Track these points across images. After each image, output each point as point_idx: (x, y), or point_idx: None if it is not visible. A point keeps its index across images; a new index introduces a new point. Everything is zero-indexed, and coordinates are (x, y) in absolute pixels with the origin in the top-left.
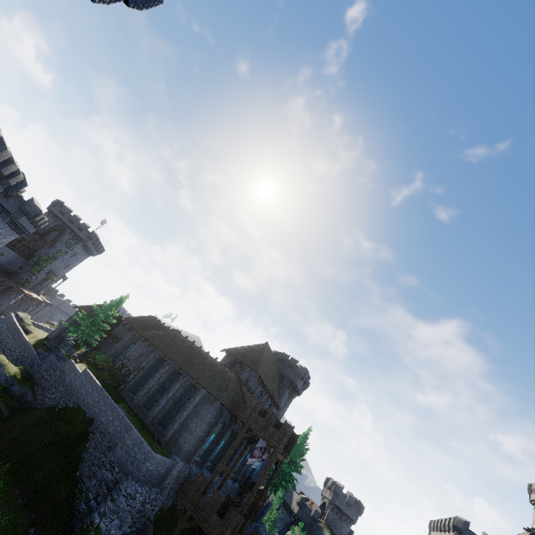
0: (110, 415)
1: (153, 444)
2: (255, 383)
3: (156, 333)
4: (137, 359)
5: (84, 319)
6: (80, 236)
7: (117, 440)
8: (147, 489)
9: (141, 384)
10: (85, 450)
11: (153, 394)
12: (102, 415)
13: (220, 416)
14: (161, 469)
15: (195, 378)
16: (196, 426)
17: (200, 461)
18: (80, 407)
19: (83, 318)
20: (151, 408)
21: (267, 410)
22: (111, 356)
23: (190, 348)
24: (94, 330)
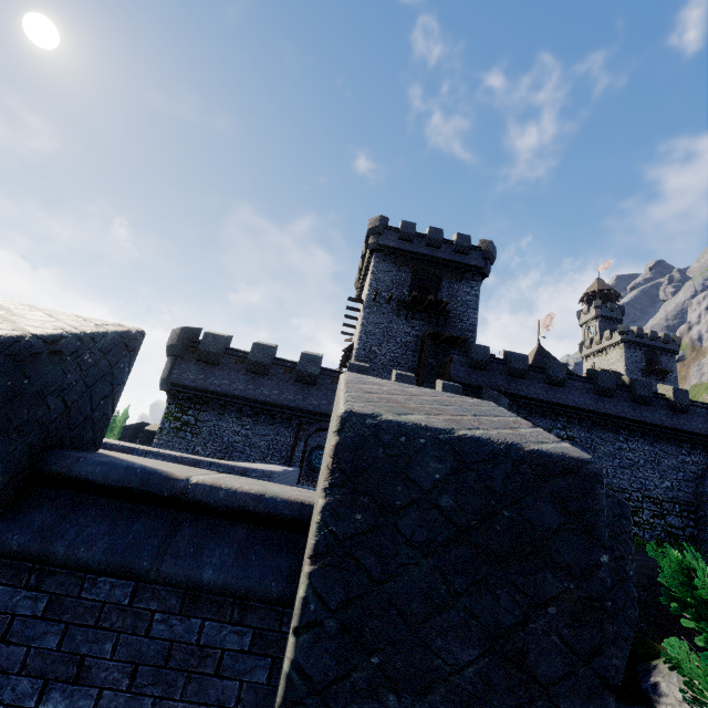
0: None
1: None
2: None
3: None
4: None
5: None
6: None
7: None
8: None
9: None
10: None
11: None
12: None
13: None
14: None
15: None
16: None
17: None
18: None
19: None
20: None
21: None
22: None
23: None
24: None
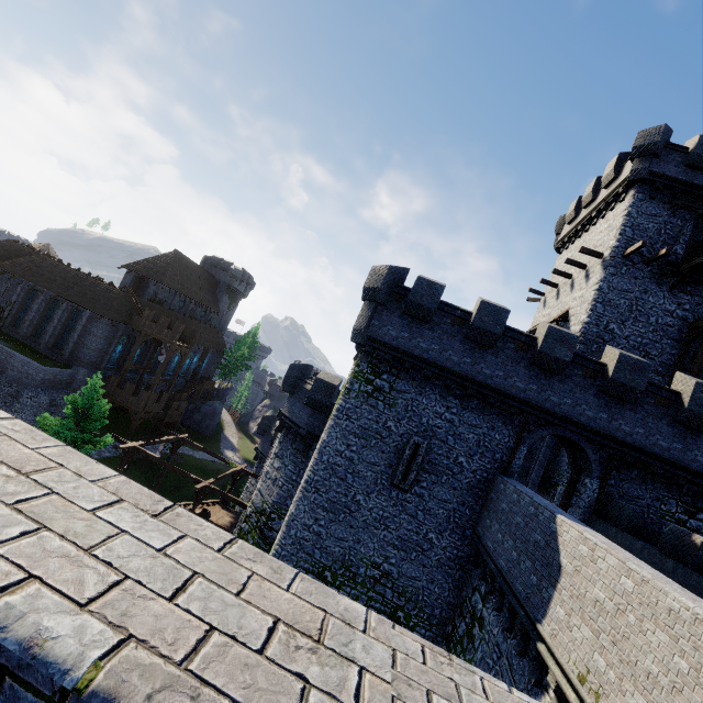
0: None
1: (47, 362)
2: (168, 295)
3: (16, 262)
4: (5, 295)
5: None
6: None
7: (6, 366)
8: (53, 391)
9: (22, 318)
10: None
11: (38, 324)
12: None
13: (117, 330)
14: (62, 377)
15: (75, 302)
16: (91, 342)
17: (115, 367)
18: None
19: None
20: (41, 337)
21: (203, 318)
22: None
23: (64, 272)
24: None
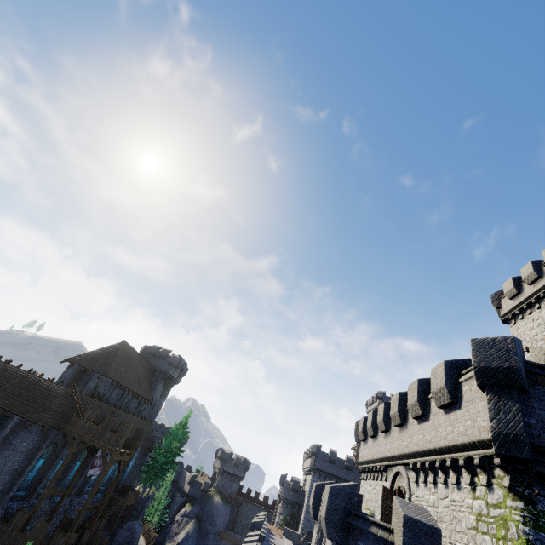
0: None
1: None
2: (109, 387)
3: None
4: None
5: None
6: None
7: None
8: None
9: None
10: None
11: None
12: None
13: (45, 439)
14: None
15: (4, 405)
16: (6, 461)
17: (25, 494)
18: None
19: None
20: None
21: (136, 409)
22: None
23: (2, 370)
24: None
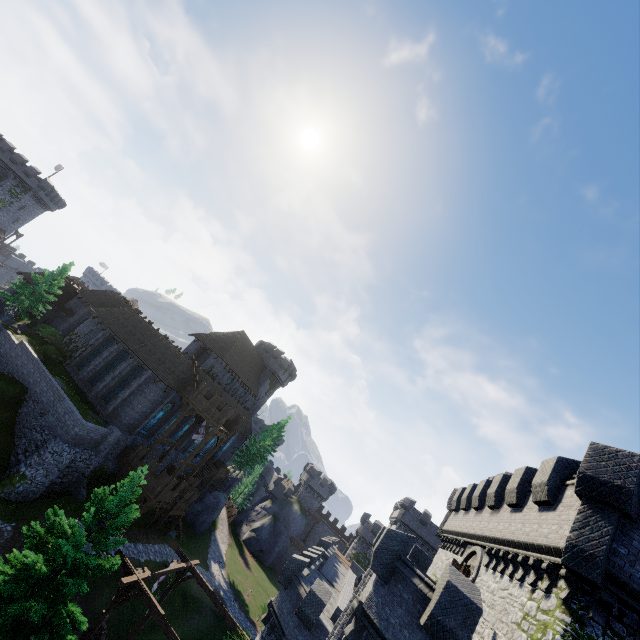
0: (45, 386)
1: (88, 414)
2: (222, 370)
3: (110, 310)
4: (86, 336)
5: (23, 289)
6: (28, 184)
7: (50, 409)
8: (78, 450)
9: (89, 361)
10: (17, 414)
11: (100, 371)
12: (36, 386)
13: (167, 396)
14: (95, 435)
15: (143, 359)
16: (138, 403)
17: (147, 434)
18: (15, 377)
19: (21, 287)
20: (96, 384)
21: (241, 398)
22: (64, 331)
23: (145, 329)
24: (36, 301)
